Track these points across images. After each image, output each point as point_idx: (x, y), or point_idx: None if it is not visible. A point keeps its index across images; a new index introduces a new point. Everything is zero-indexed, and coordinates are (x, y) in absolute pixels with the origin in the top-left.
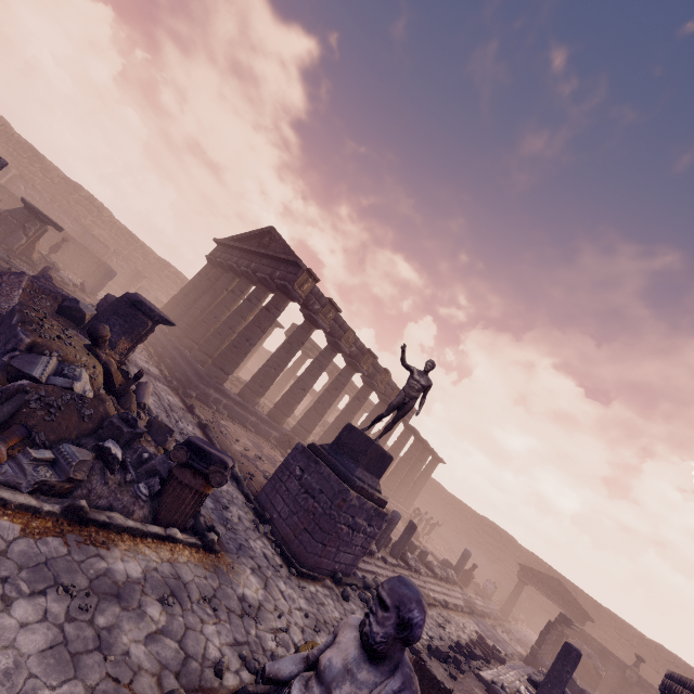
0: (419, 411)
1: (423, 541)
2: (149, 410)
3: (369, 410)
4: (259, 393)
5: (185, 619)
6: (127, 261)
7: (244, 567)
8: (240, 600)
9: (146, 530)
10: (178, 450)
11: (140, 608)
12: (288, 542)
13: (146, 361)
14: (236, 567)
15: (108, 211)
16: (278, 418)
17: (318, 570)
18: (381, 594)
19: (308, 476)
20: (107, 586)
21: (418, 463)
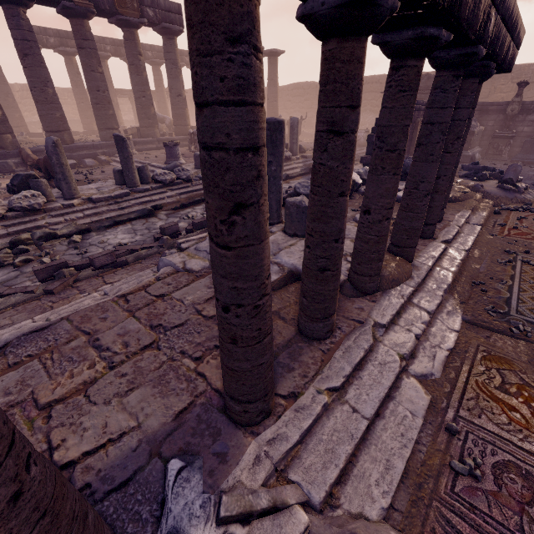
0: None
1: None
2: None
3: None
4: None
5: None
6: None
7: None
8: None
9: None
10: None
11: None
12: None
13: None
14: None
15: None
16: None
17: None
18: None
19: None
20: None
21: None
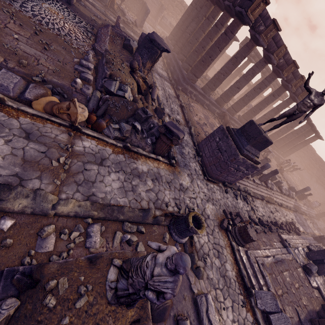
0: (302, 120)
1: (285, 174)
2: (158, 99)
3: (282, 99)
4: (212, 89)
5: (159, 187)
6: None
7: (184, 173)
8: (180, 184)
9: (149, 156)
10: (161, 128)
11: (145, 181)
12: (206, 167)
13: (162, 69)
14: (181, 173)
15: None
16: (220, 103)
17: (217, 180)
18: (172, 257)
19: (221, 143)
20: (136, 172)
21: (301, 137)
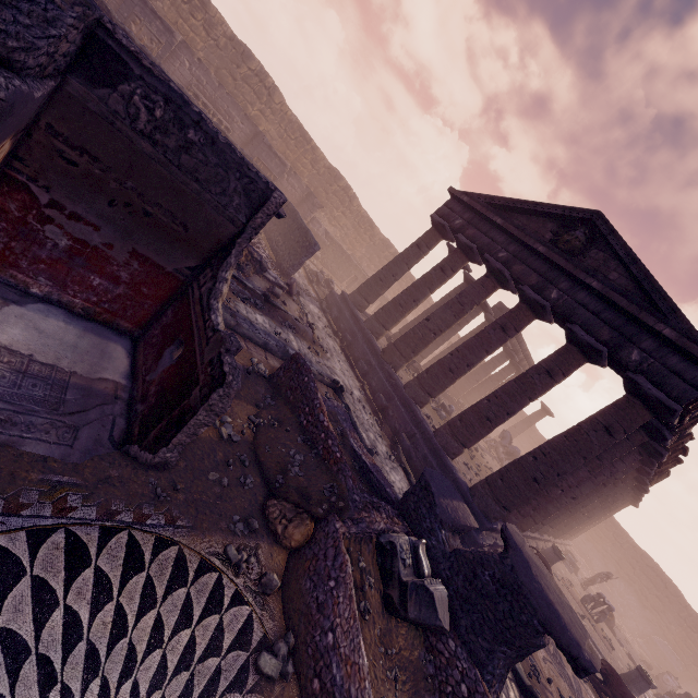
0: None
1: None
2: None
3: None
4: (528, 515)
5: None
6: (299, 178)
7: None
8: None
9: None
10: None
11: None
12: None
13: (390, 459)
14: None
15: (280, 95)
16: (526, 526)
17: None
18: None
19: None
20: None
21: None
